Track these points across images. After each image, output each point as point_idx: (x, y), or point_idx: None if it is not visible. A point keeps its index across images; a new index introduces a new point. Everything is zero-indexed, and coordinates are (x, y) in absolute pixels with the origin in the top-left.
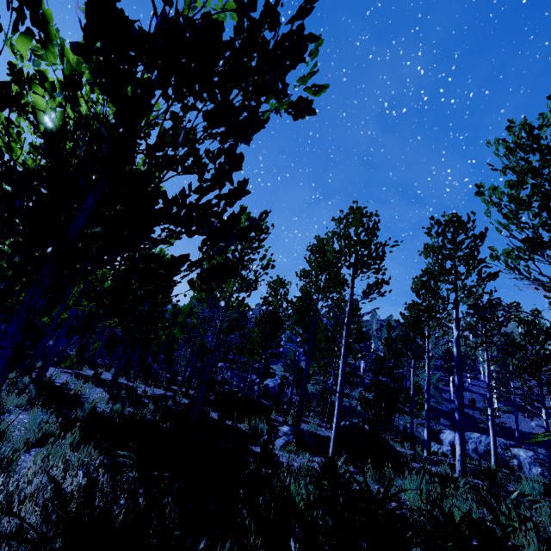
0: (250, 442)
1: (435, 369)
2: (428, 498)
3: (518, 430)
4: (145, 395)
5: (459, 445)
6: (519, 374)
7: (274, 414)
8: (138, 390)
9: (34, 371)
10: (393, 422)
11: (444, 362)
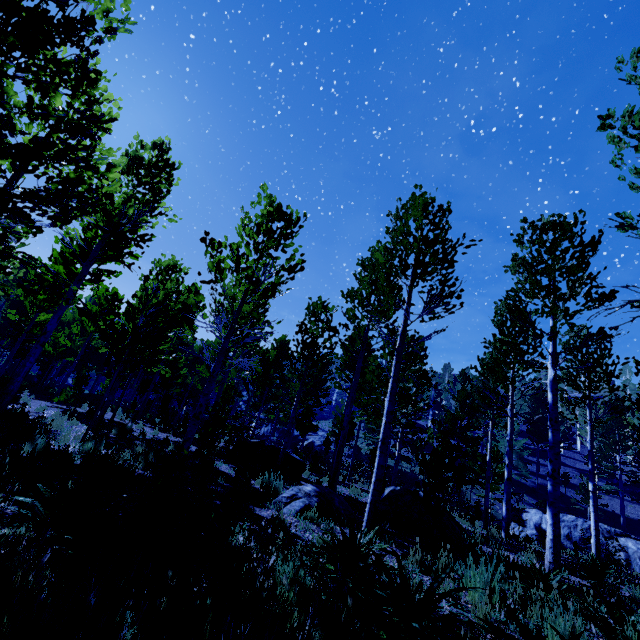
0: (256, 503)
1: (519, 436)
2: (502, 601)
3: (624, 516)
4: (142, 438)
5: (551, 526)
6: (628, 445)
7: (307, 473)
8: (137, 432)
9: (17, 403)
10: (463, 495)
11: (532, 427)
